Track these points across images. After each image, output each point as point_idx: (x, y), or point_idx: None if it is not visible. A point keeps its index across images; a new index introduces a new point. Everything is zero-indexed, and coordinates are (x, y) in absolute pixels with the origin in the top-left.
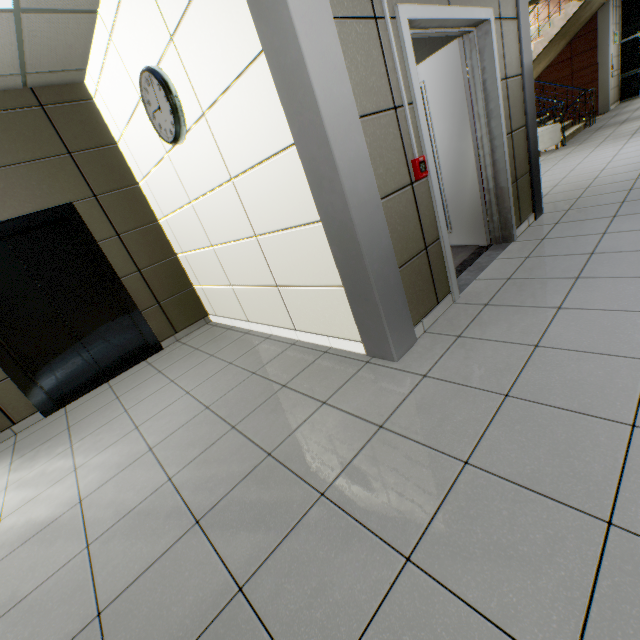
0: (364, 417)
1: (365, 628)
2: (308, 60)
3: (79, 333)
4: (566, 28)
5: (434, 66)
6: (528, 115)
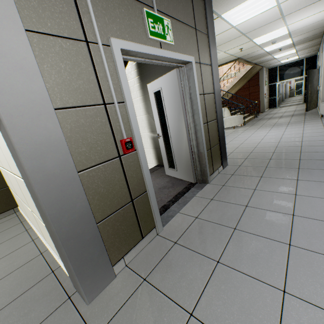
0: None
1: None
2: None
3: None
4: (246, 75)
5: (166, 80)
6: (218, 114)
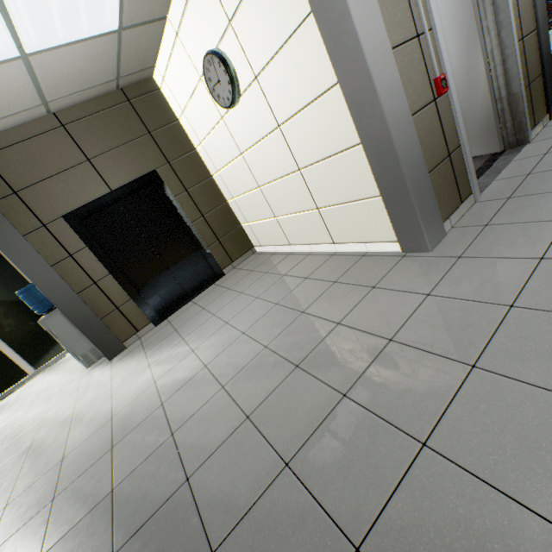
0: (411, 291)
1: (448, 404)
2: (352, 10)
3: (168, 266)
4: None
5: None
6: (539, 18)
